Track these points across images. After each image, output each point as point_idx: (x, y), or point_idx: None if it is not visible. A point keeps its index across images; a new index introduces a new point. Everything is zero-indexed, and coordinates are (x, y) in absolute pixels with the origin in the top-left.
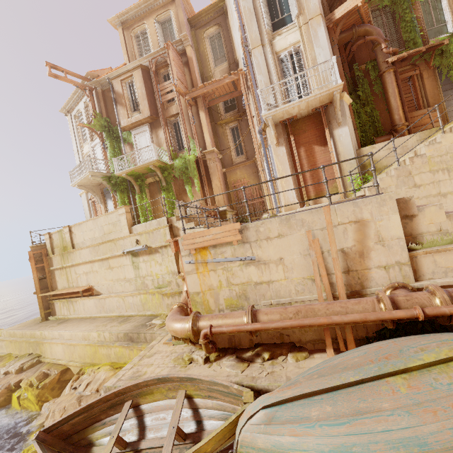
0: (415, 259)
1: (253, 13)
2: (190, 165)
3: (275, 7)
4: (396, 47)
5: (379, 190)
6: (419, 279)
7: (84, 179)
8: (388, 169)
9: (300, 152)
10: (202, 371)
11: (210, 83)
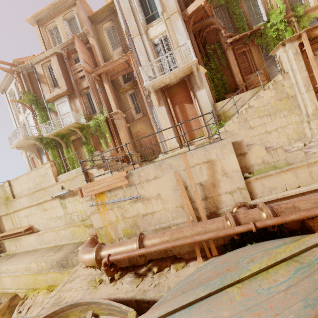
0: (250, 184)
1: (130, 12)
2: (102, 124)
3: (146, 7)
4: (232, 32)
5: (228, 132)
6: (254, 198)
7: (20, 142)
8: (234, 117)
9: (176, 109)
10: (108, 290)
11: (109, 63)
